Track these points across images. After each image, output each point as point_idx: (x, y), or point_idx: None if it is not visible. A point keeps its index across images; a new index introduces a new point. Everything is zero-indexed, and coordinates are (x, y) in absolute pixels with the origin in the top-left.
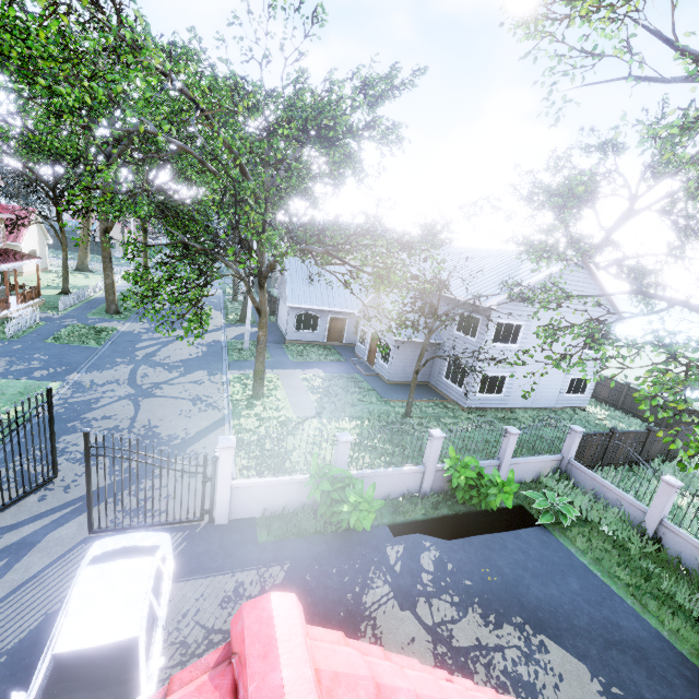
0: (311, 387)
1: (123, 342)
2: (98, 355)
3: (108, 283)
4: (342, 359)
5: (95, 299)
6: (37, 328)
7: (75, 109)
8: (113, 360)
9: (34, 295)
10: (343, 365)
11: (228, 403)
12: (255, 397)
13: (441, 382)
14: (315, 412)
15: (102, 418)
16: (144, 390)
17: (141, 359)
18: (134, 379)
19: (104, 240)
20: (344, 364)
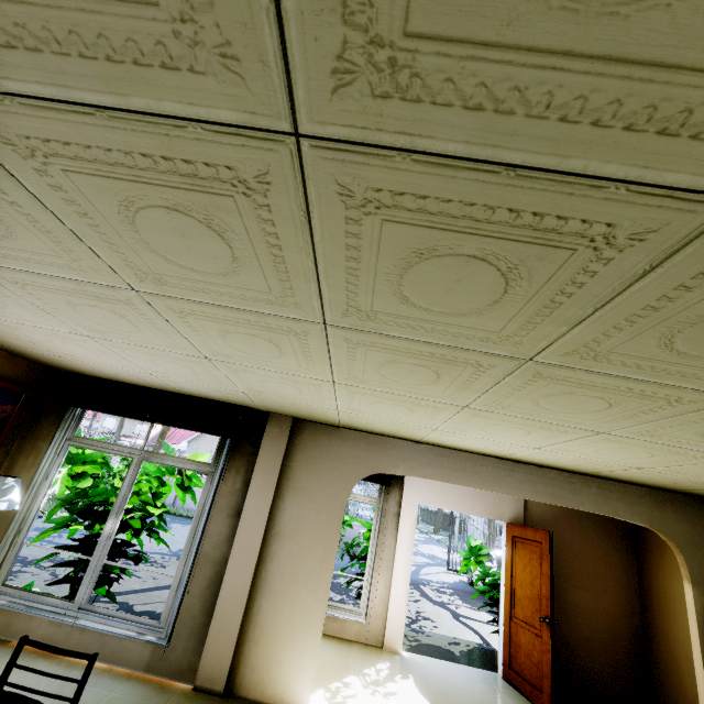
0: None
1: None
2: None
3: None
4: None
5: None
6: None
7: None
8: None
9: None
10: None
11: None
12: None
13: None
14: None
15: None
16: None
17: None
18: None
19: None
20: None
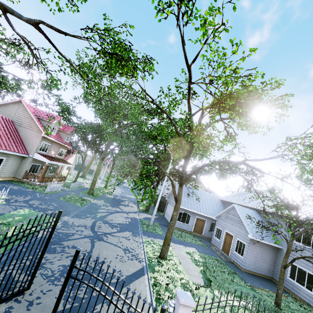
0: (194, 259)
1: (92, 207)
2: (79, 210)
3: (94, 180)
4: (205, 245)
5: (84, 187)
6: (58, 192)
7: (111, 114)
8: (85, 214)
9: (63, 179)
10: (207, 249)
11: (145, 257)
12: (161, 257)
13: (286, 281)
14: (203, 281)
15: (71, 247)
16: (98, 235)
17: (99, 217)
18: (94, 227)
19: (100, 162)
20: (208, 248)
